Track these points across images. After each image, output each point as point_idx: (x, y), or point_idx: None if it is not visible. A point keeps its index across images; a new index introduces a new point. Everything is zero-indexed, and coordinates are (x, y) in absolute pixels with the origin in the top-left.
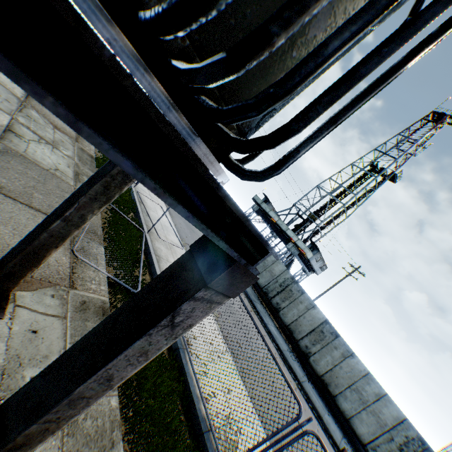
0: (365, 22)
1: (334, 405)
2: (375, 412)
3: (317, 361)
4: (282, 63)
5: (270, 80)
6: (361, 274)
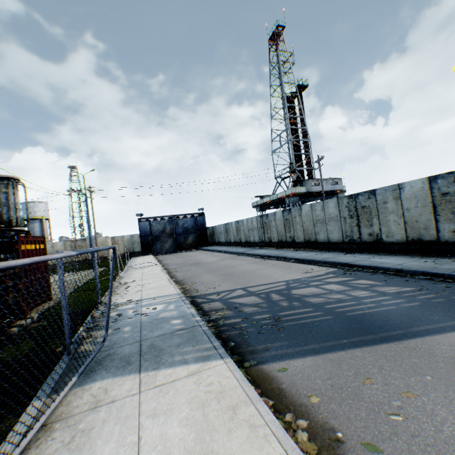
0: None
1: (319, 245)
2: (329, 218)
3: (298, 237)
4: (3, 215)
5: (4, 217)
6: (321, 158)
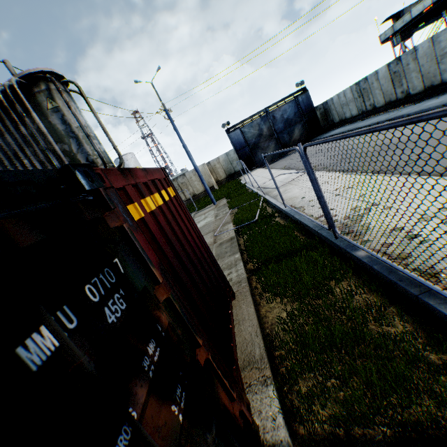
0: (52, 157)
1: None
2: None
3: None
4: (75, 158)
5: (78, 161)
6: None
